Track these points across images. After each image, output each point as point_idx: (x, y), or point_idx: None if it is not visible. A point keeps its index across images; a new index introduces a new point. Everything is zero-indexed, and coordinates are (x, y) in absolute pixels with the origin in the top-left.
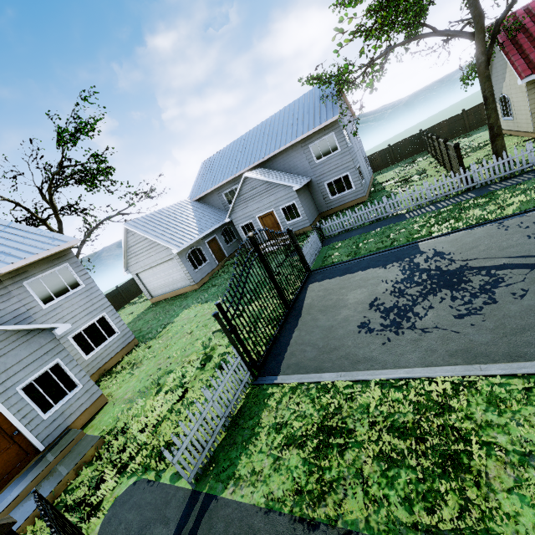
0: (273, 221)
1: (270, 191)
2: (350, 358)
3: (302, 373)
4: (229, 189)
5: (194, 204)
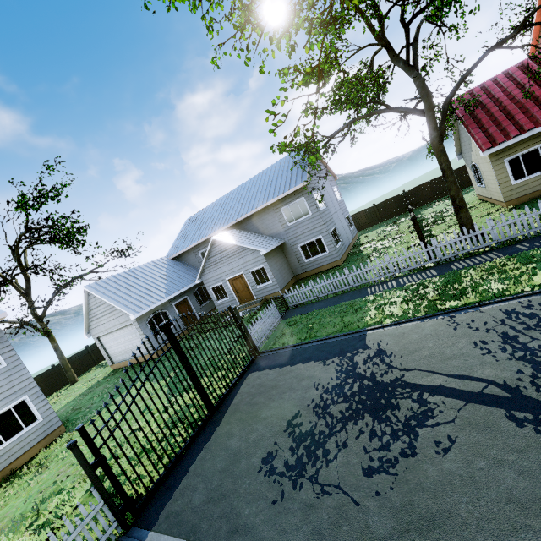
0: (243, 285)
1: (239, 254)
2: (231, 520)
3: (174, 534)
4: (205, 248)
5: (170, 262)
